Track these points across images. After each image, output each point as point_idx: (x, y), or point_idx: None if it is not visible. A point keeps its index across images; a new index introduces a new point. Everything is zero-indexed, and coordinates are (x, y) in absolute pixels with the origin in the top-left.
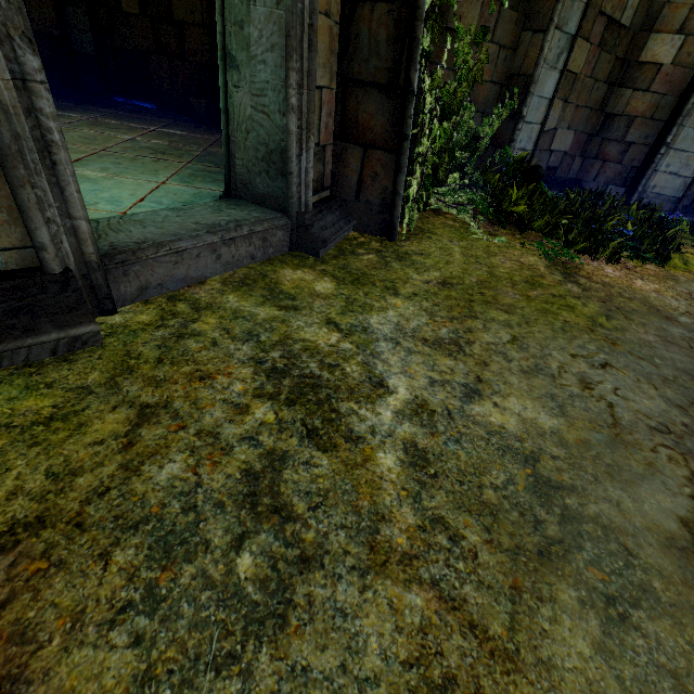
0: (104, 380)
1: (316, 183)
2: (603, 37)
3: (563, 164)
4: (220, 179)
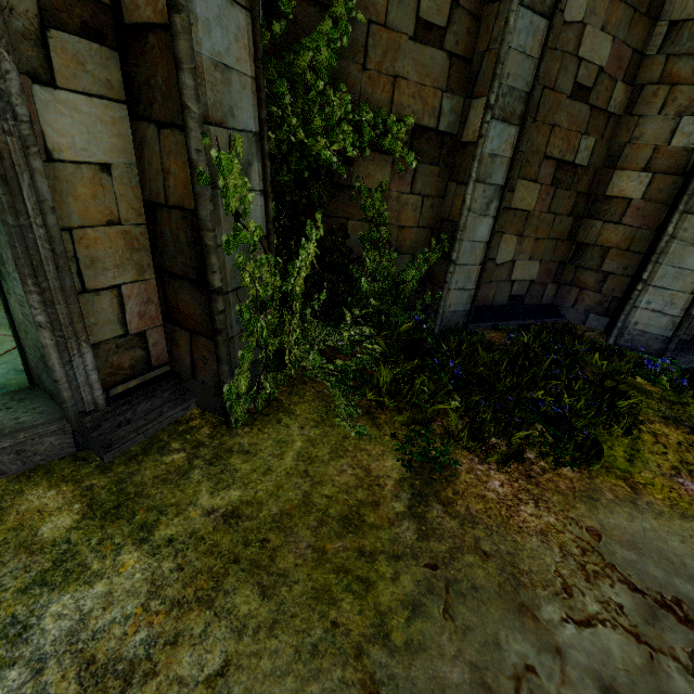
0: None
1: (131, 369)
2: (555, 177)
3: (532, 291)
4: None
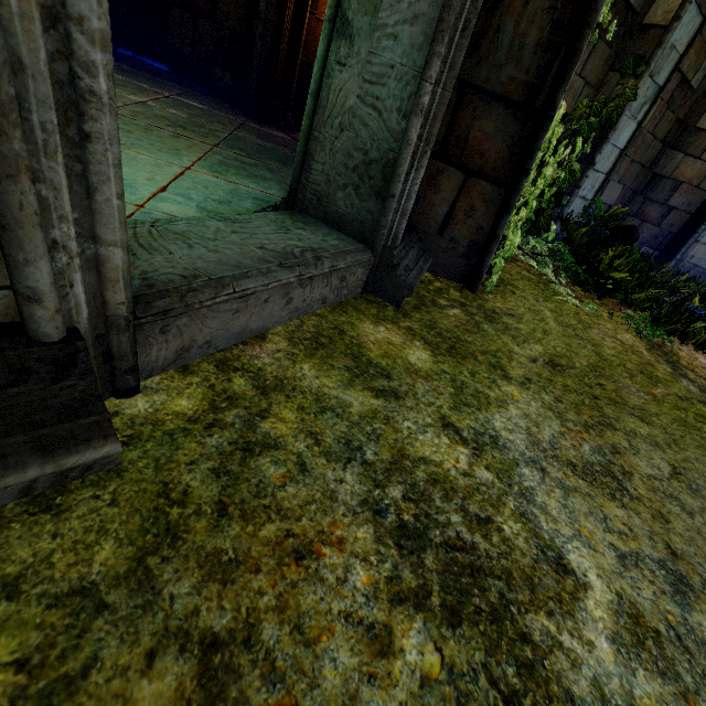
0: (124, 564)
1: None
2: (673, 95)
3: None
4: (257, 174)
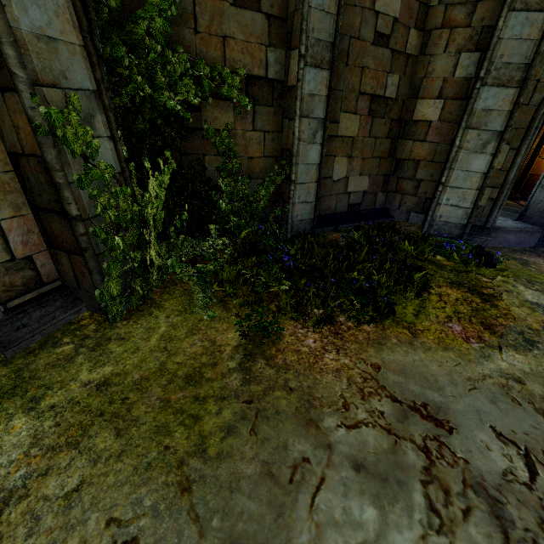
0: None
1: (24, 286)
2: (371, 108)
3: (366, 199)
4: None
